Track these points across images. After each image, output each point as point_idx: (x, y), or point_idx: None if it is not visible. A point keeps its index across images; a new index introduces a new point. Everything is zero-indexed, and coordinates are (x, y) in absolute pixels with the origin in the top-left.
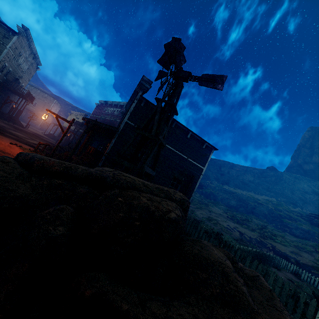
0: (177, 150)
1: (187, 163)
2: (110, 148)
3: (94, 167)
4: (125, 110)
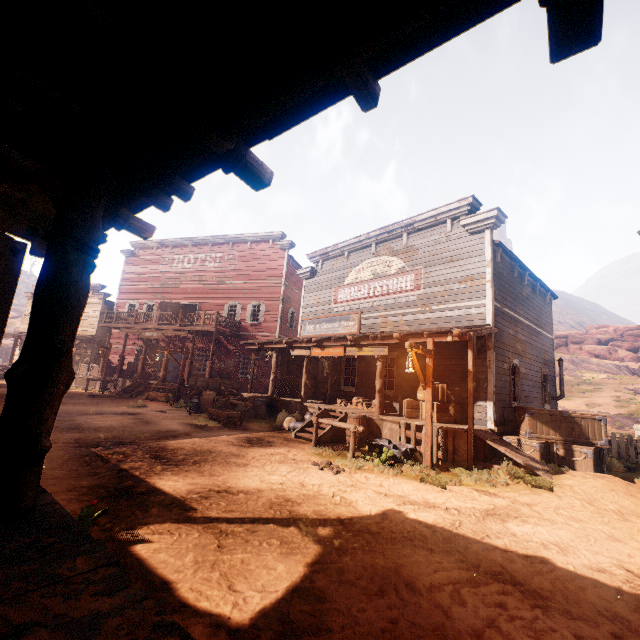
0: (533, 323)
1: (543, 340)
2: (494, 372)
3: (466, 424)
4: (321, 264)
